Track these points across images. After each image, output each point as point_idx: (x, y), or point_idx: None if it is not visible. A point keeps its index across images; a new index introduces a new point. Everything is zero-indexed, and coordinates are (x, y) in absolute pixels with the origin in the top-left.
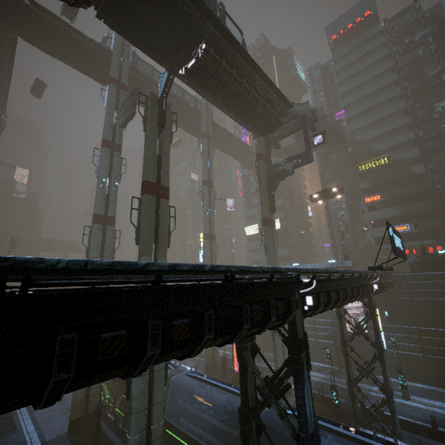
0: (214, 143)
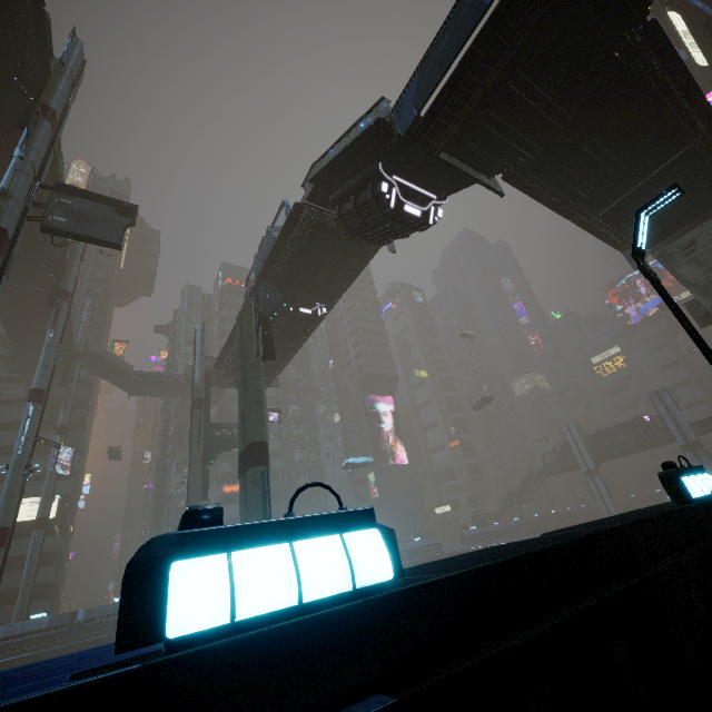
0: (15, 297)
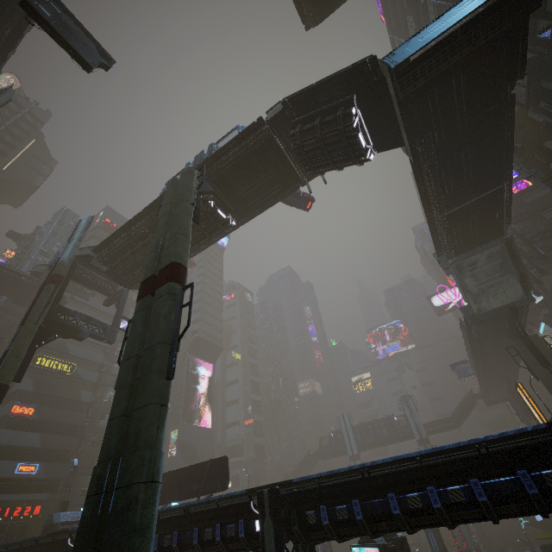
0: None
